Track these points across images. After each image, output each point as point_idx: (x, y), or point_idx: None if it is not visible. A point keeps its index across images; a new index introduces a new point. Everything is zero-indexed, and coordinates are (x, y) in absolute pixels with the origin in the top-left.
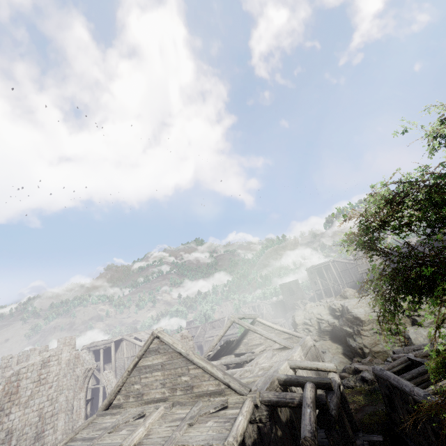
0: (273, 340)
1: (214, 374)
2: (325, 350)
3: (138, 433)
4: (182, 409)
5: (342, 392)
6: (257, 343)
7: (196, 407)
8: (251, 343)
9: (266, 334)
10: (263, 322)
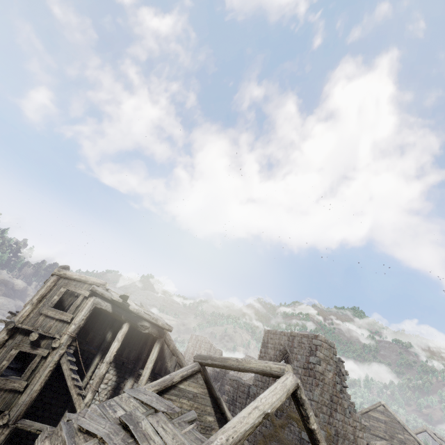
0: None
1: (421, 444)
2: None
3: (377, 442)
4: None
5: None
6: None
7: None
8: None
9: None
10: None
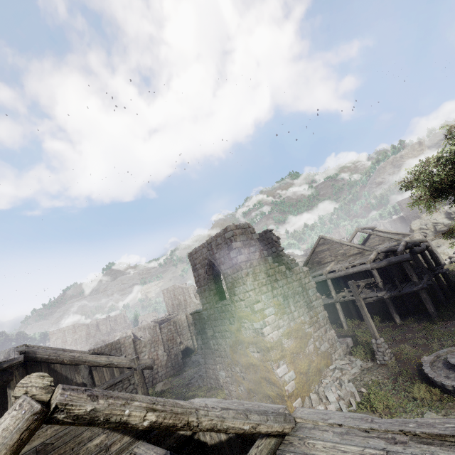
0: (388, 237)
1: (356, 246)
2: (440, 245)
3: (327, 268)
4: (343, 262)
5: (430, 250)
6: (377, 244)
7: (349, 259)
8: (372, 245)
9: (382, 234)
10: (379, 230)
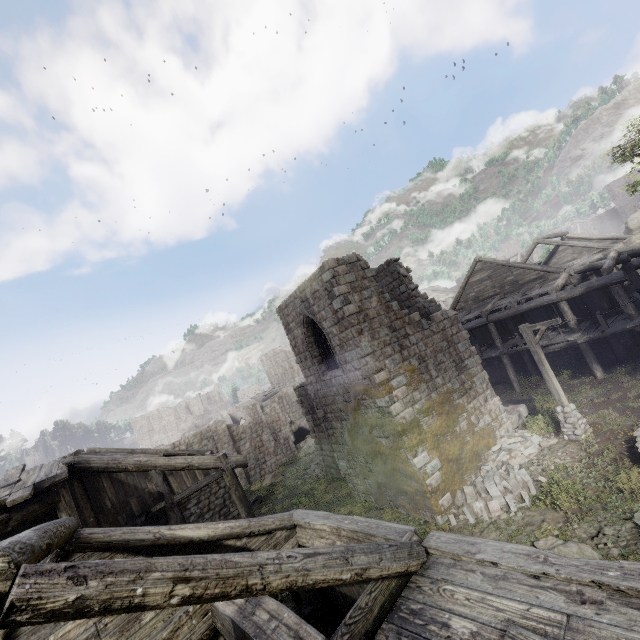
0: (588, 247)
1: (533, 269)
2: None
3: (489, 306)
4: (513, 294)
5: None
6: (569, 259)
7: (523, 289)
8: (561, 262)
9: (579, 243)
10: (574, 237)
